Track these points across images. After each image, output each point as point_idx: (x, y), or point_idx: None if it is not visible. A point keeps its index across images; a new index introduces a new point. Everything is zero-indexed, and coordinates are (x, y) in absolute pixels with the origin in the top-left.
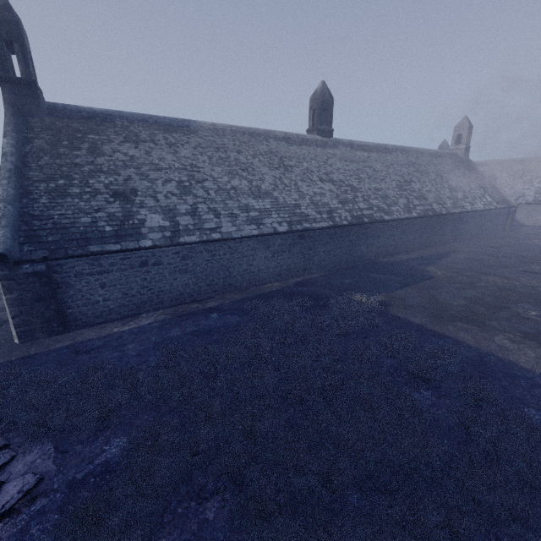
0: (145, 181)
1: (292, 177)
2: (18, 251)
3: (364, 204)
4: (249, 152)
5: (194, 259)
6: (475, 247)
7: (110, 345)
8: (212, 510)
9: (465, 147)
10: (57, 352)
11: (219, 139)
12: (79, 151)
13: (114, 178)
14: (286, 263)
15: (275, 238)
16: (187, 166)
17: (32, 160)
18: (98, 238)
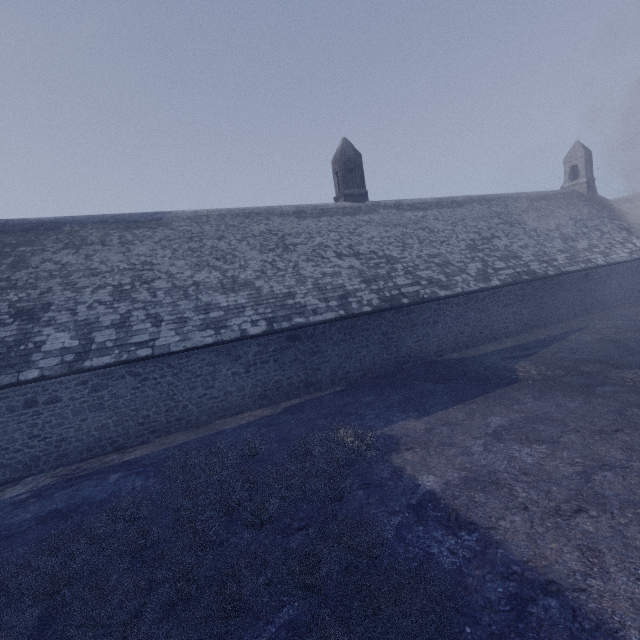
0: (69, 291)
1: (291, 258)
2: None
3: (406, 279)
4: (236, 236)
5: (113, 389)
6: (621, 318)
7: None
8: None
9: (586, 180)
10: None
11: (197, 228)
12: None
13: (27, 293)
14: (274, 378)
15: (248, 345)
16: (137, 265)
17: None
18: None
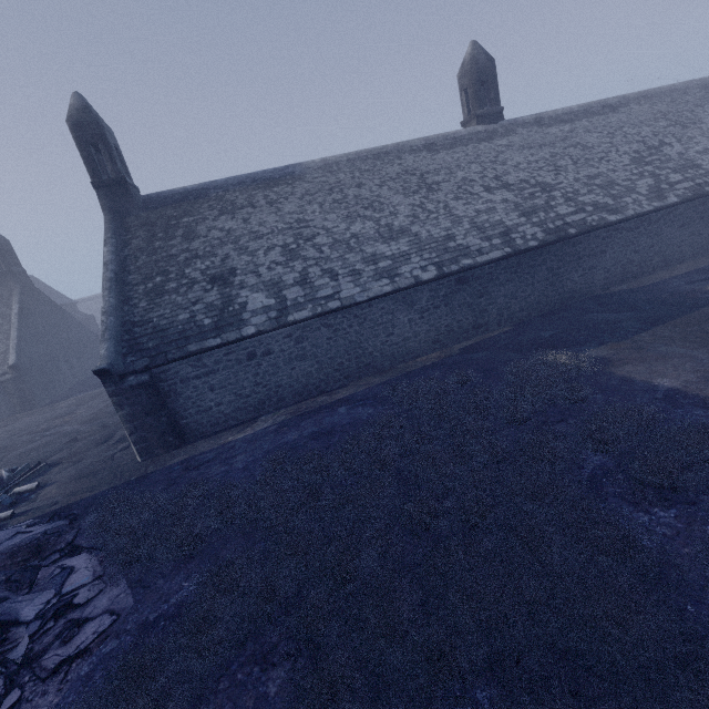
0: (245, 255)
1: (439, 199)
2: (121, 364)
3: (568, 207)
4: (374, 181)
5: (312, 340)
6: None
7: (220, 457)
8: (276, 683)
9: None
10: (170, 470)
11: (332, 177)
12: (173, 241)
13: (211, 261)
14: (445, 322)
15: (420, 291)
16: (292, 223)
17: (131, 263)
18: (197, 335)
